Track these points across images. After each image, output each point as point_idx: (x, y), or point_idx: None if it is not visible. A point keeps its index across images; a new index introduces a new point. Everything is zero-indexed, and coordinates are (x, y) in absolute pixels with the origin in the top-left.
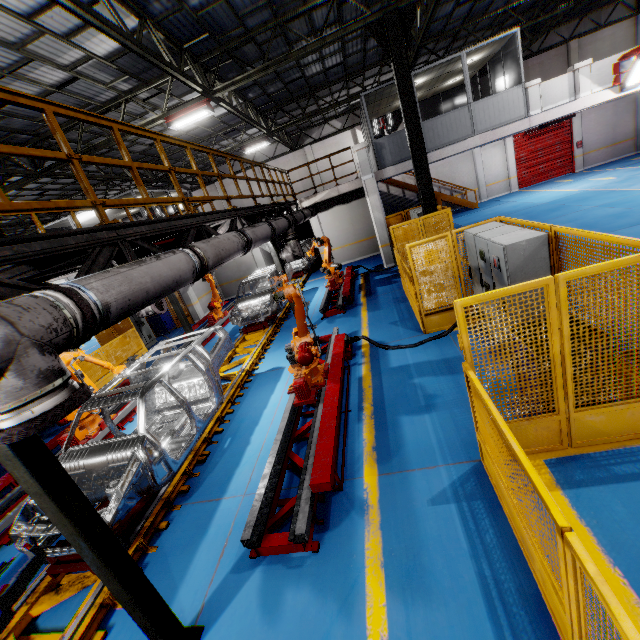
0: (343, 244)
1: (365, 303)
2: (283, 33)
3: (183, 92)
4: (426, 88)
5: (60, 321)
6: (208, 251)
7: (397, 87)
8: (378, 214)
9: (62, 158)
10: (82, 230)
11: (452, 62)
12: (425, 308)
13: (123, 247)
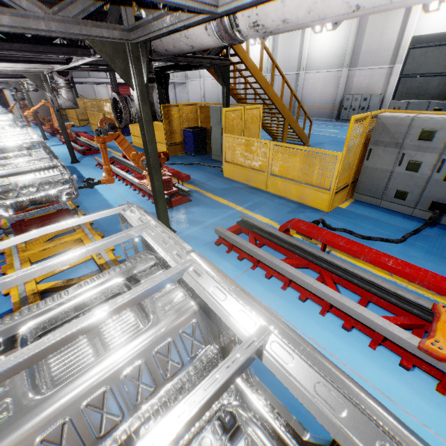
0: None
1: None
2: None
3: None
4: None
5: None
6: None
7: None
8: None
9: None
10: None
11: None
12: (79, 119)
13: None
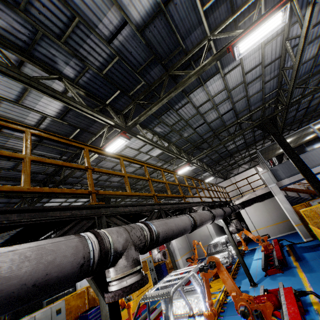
0: (265, 225)
1: (298, 266)
2: (217, 137)
3: (179, 163)
4: (293, 143)
5: (142, 236)
6: (196, 217)
7: (277, 143)
8: (286, 205)
9: (146, 179)
10: (149, 204)
11: (304, 129)
12: None
13: (161, 213)
